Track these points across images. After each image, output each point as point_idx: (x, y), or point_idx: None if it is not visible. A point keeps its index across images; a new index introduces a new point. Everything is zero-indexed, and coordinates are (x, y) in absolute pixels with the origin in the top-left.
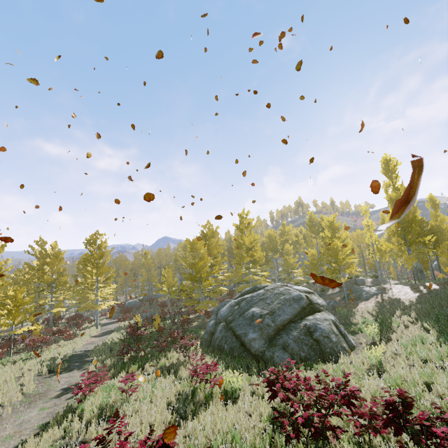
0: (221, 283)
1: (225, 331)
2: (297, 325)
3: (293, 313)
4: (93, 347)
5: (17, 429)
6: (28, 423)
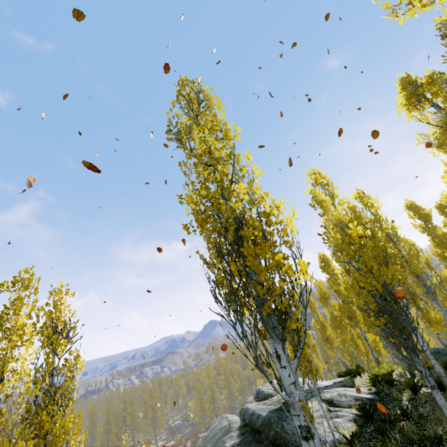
0: (220, 406)
1: (203, 444)
2: (221, 439)
3: (222, 434)
4: None
5: None
6: None
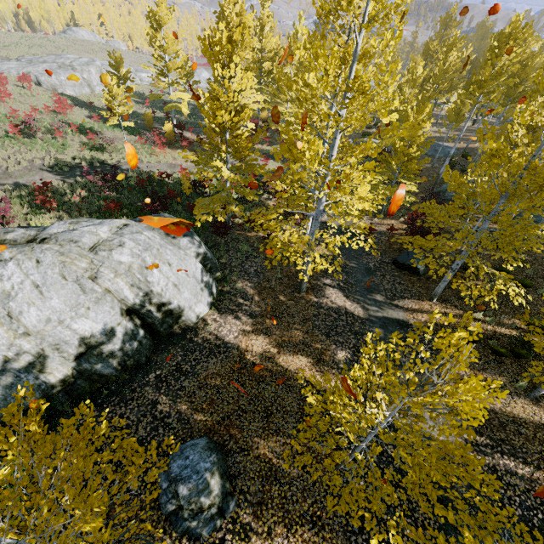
0: None
1: None
2: None
3: None
4: (152, 170)
5: None
6: None
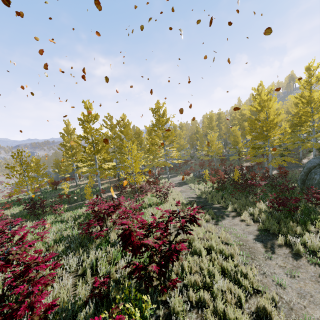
0: None
1: None
2: None
3: None
4: (192, 195)
5: (319, 310)
6: (314, 297)
